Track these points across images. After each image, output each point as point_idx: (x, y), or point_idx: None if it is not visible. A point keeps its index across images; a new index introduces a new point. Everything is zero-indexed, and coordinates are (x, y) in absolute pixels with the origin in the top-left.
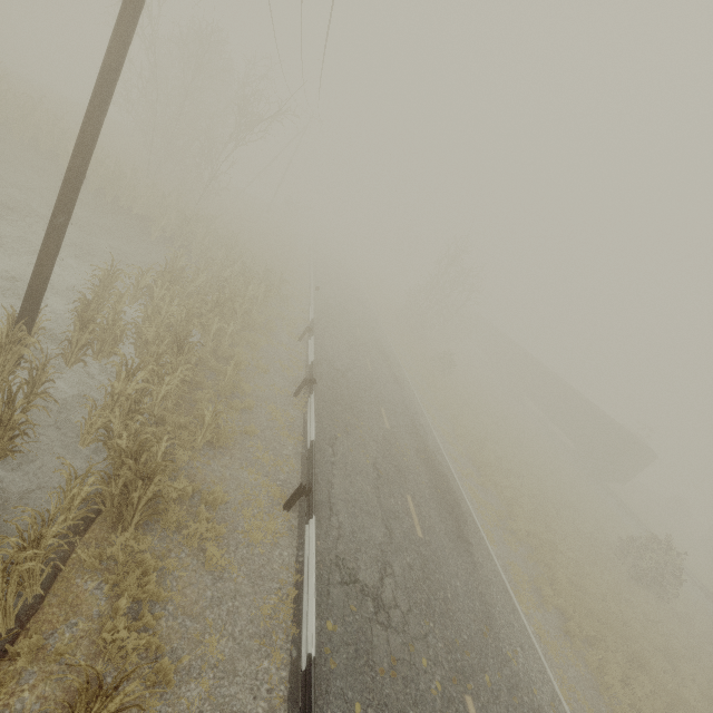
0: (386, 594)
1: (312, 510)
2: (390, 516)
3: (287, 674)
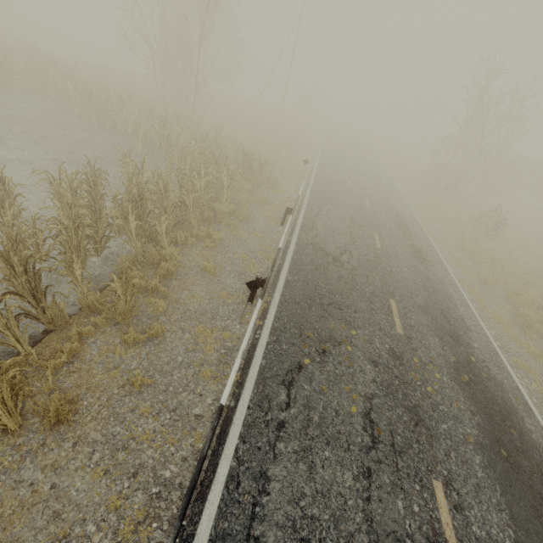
0: None
1: None
2: None
3: None
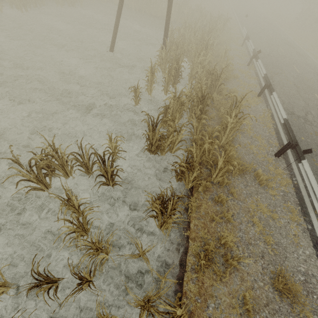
0: (308, 118)
1: (272, 90)
2: (306, 99)
3: (273, 130)
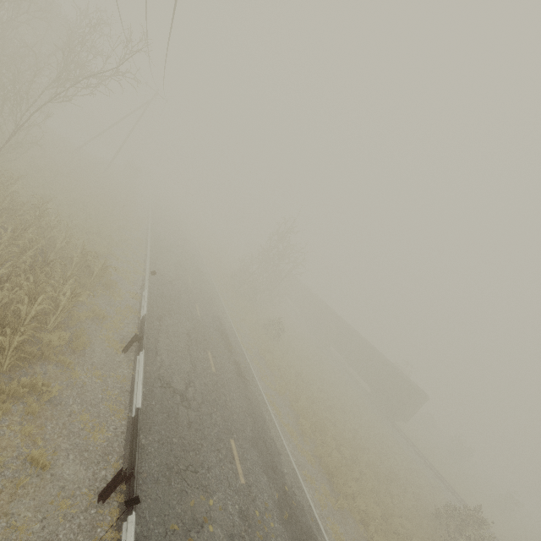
0: None
1: None
2: None
3: None
